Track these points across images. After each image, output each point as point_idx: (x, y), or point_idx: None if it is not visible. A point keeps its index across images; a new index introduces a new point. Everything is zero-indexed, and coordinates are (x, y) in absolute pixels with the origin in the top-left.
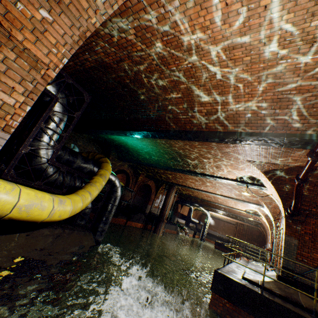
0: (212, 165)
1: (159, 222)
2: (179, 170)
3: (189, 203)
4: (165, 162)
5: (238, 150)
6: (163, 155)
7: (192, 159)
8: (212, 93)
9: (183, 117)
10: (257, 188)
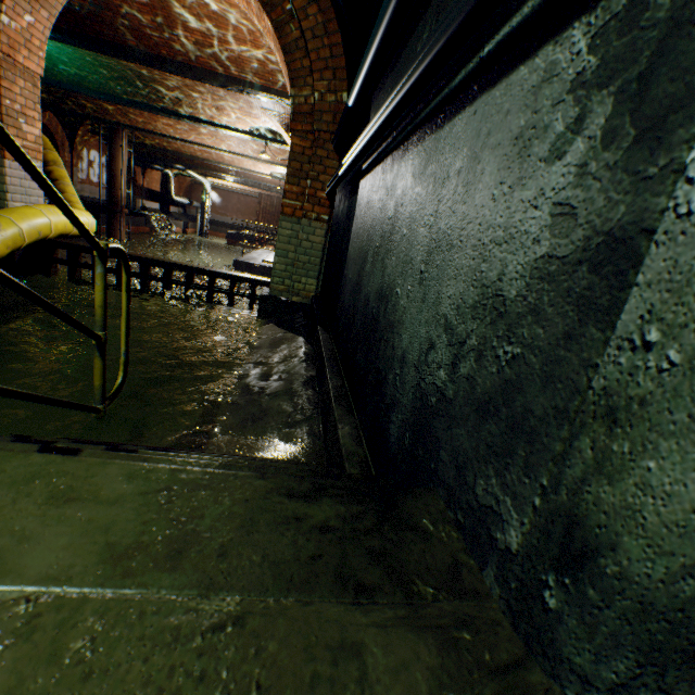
0: (209, 105)
1: (113, 216)
2: (141, 107)
3: (163, 165)
4: (101, 85)
5: None
6: (95, 69)
7: (168, 90)
8: (203, 22)
9: (154, 35)
10: (280, 147)
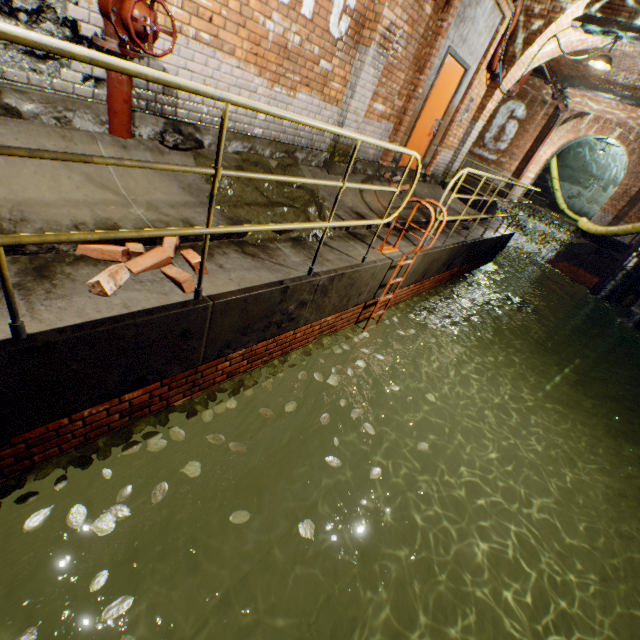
0: None
1: None
2: None
3: None
4: None
5: (638, 71)
6: None
7: None
8: None
9: None
10: (593, 31)
